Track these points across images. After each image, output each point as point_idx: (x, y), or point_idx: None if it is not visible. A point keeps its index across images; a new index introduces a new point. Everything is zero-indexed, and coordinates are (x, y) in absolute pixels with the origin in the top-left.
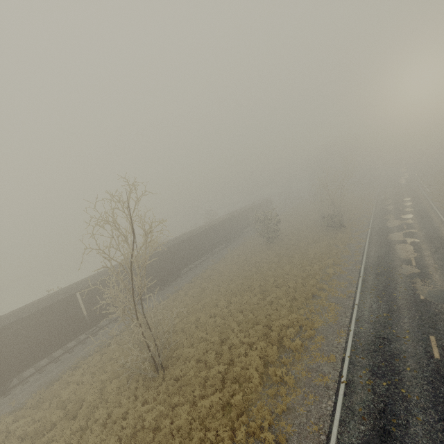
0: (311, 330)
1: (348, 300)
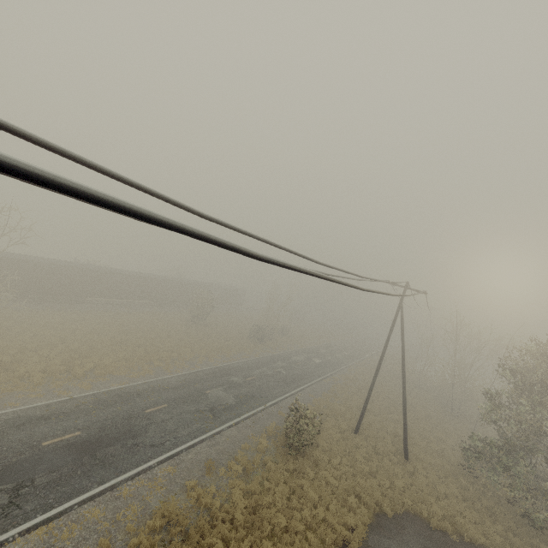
0: (108, 374)
1: (166, 374)
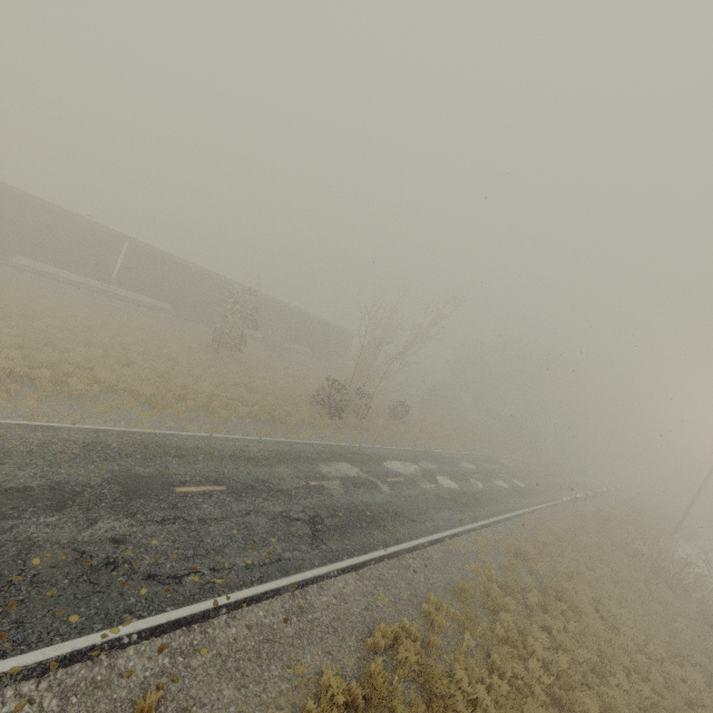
0: None
1: None
